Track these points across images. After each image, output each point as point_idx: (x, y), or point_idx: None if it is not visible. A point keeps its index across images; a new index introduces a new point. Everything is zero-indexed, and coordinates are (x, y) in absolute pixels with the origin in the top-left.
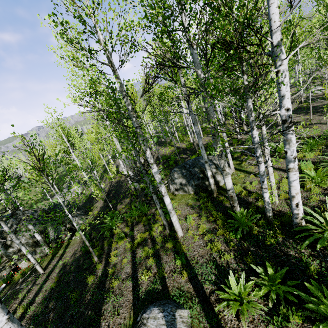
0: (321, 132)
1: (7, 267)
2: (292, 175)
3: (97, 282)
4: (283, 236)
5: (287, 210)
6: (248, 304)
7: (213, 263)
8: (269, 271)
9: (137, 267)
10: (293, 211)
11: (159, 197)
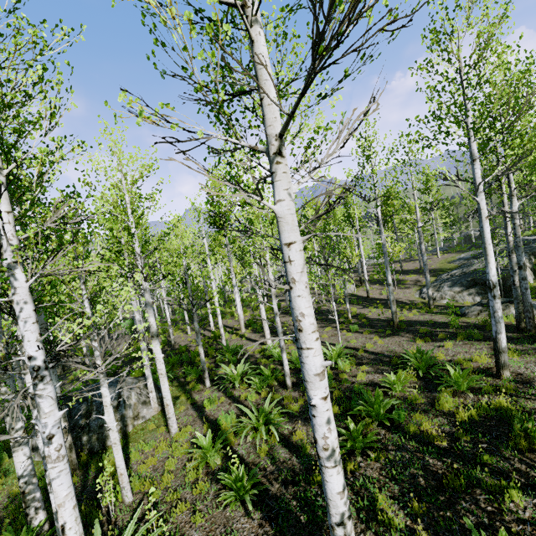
0: None
1: None
2: (49, 468)
3: None
4: None
5: (122, 523)
6: None
7: None
8: None
9: None
10: None
11: None
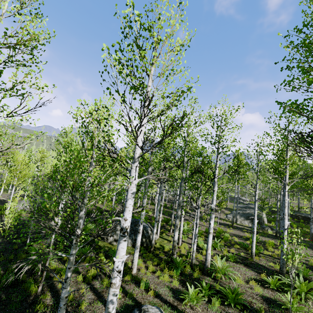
0: (201, 229)
1: (118, 230)
2: (210, 235)
3: (51, 309)
4: (200, 274)
5: (198, 263)
6: (197, 301)
7: (168, 287)
8: (204, 283)
9: (101, 293)
10: (207, 258)
11: (95, 244)
